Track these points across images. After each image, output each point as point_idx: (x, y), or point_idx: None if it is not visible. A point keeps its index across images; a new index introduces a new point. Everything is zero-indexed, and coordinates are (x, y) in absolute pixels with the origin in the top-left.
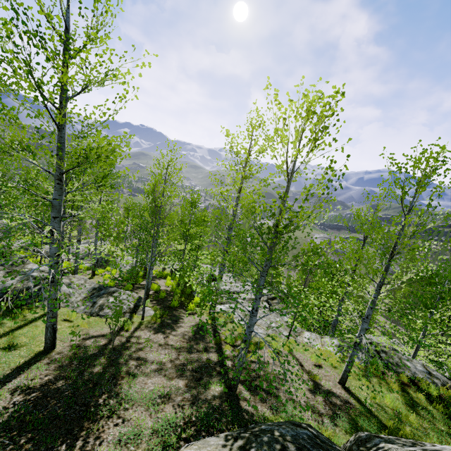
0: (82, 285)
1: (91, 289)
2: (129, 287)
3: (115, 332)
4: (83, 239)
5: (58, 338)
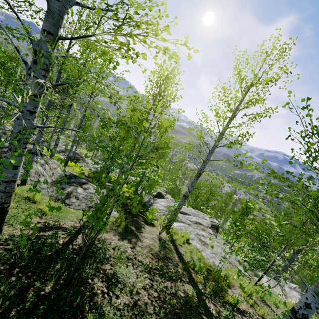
0: (55, 169)
1: (62, 176)
2: (94, 184)
3: (78, 228)
4: (62, 142)
5: (9, 220)
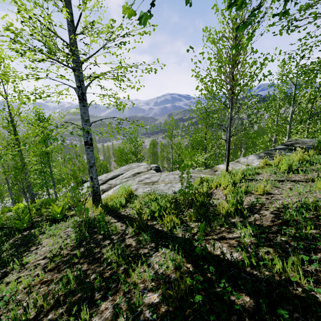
0: None
1: None
2: None
3: None
4: None
5: None
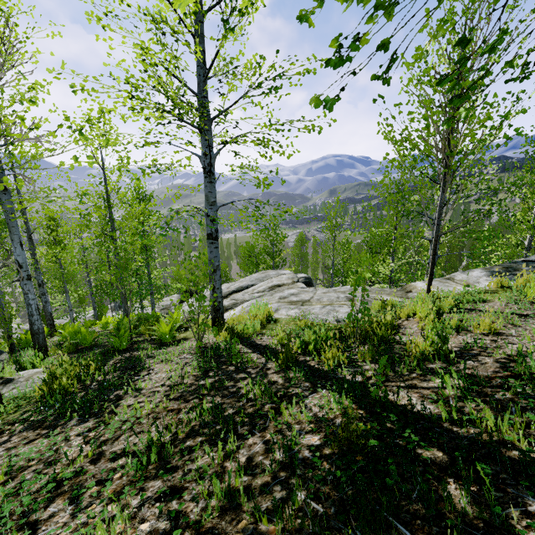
0: None
1: None
2: None
3: None
4: None
5: None
